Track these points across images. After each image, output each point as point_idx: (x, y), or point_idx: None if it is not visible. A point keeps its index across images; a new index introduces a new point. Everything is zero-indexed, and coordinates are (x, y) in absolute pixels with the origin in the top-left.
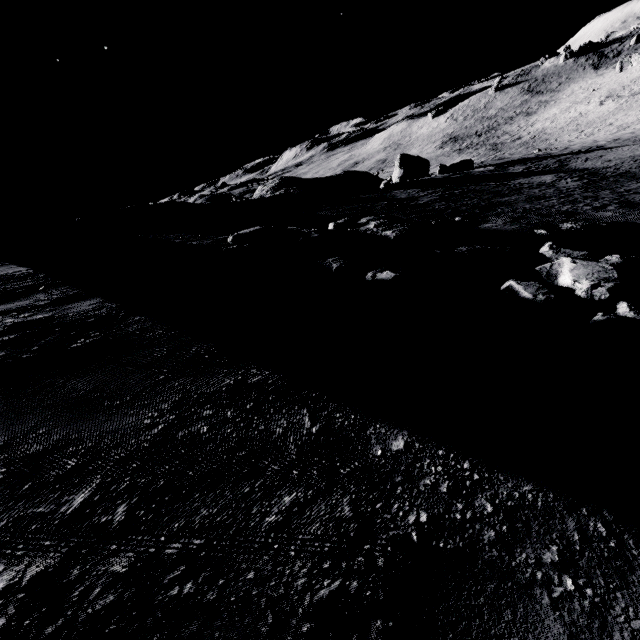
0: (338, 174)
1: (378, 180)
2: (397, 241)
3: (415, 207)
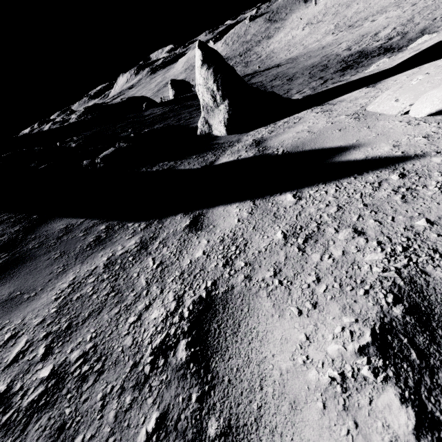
0: (123, 100)
1: (152, 101)
2: (76, 148)
3: (138, 122)
